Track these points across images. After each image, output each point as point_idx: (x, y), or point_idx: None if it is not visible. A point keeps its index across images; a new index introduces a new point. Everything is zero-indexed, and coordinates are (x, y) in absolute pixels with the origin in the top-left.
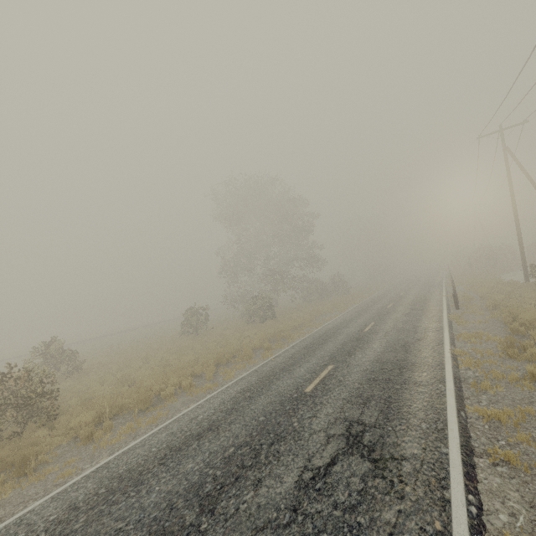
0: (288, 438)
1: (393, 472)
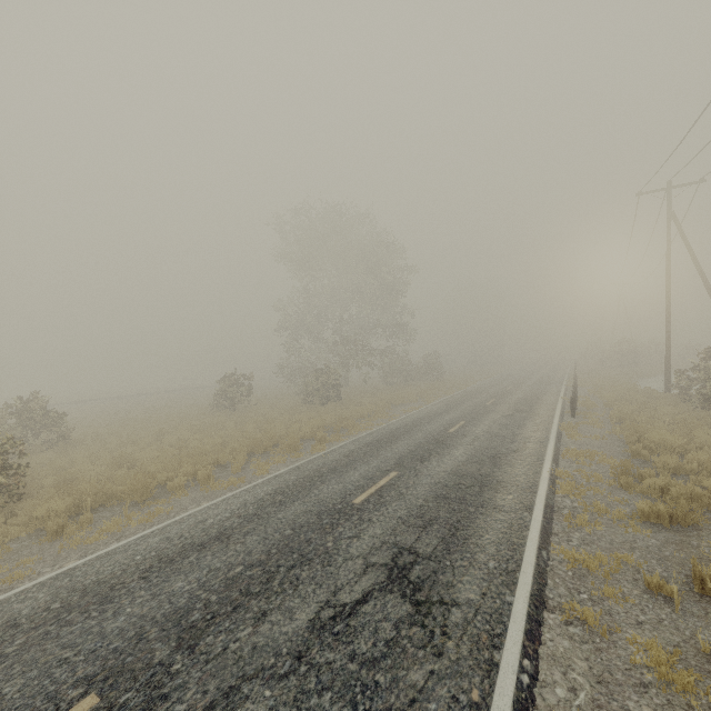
0: (315, 561)
1: (437, 621)
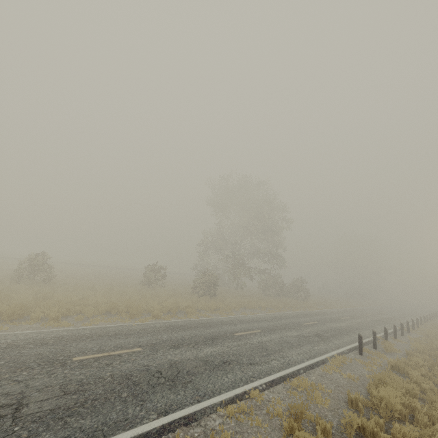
0: None
1: None
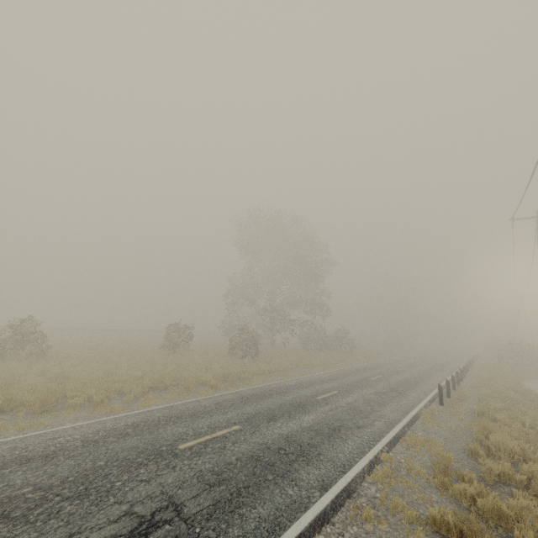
0: (90, 498)
1: None
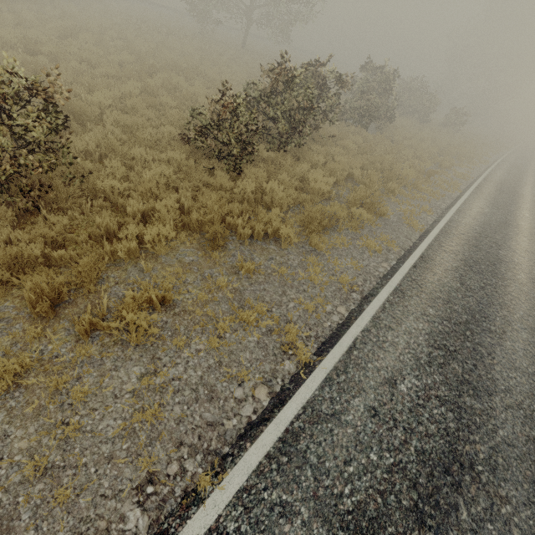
0: None
1: None
